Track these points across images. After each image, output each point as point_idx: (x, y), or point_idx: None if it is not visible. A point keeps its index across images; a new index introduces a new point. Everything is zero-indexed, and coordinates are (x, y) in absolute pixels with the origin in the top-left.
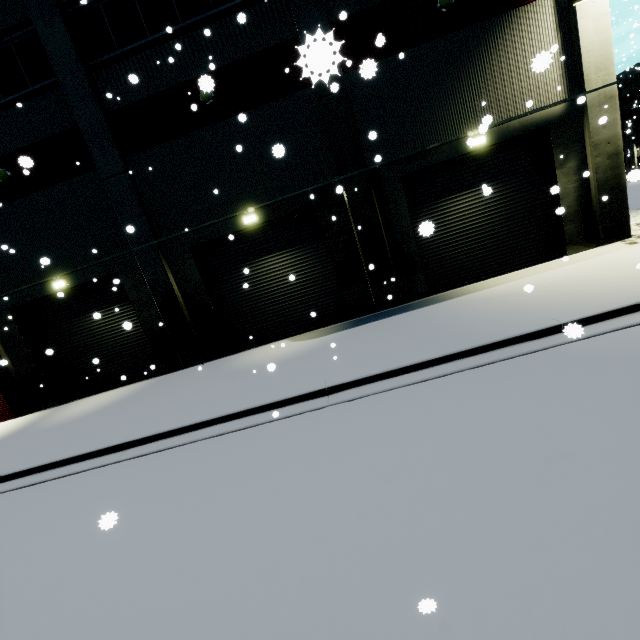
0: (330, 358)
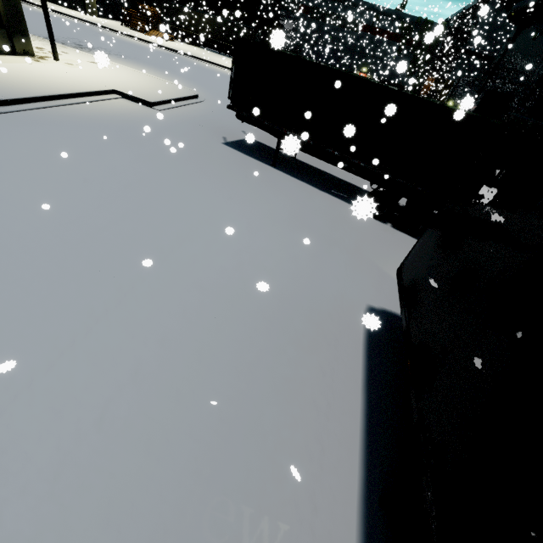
0: None
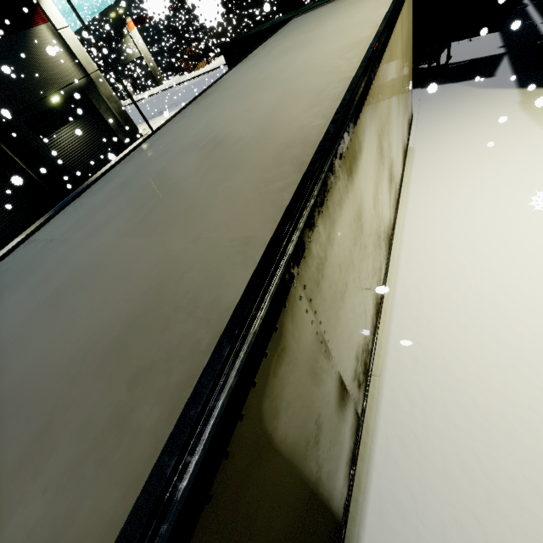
0: None
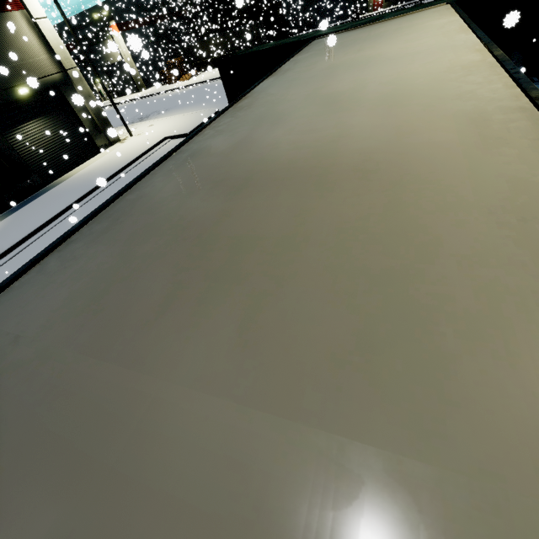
0: (26, 221)
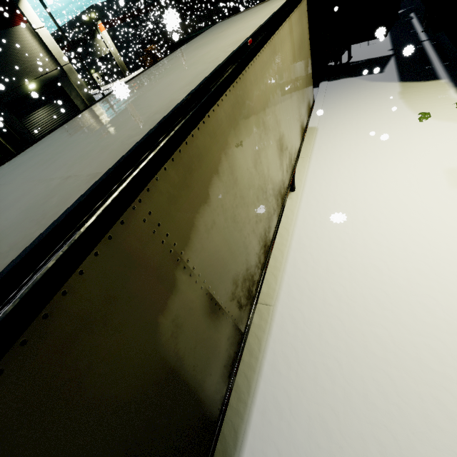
0: None
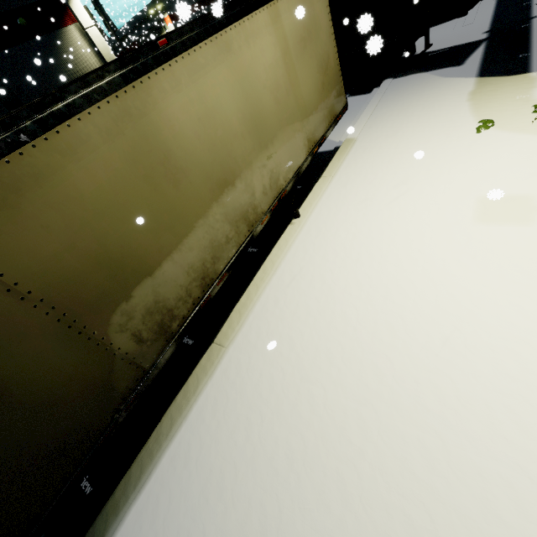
0: None
